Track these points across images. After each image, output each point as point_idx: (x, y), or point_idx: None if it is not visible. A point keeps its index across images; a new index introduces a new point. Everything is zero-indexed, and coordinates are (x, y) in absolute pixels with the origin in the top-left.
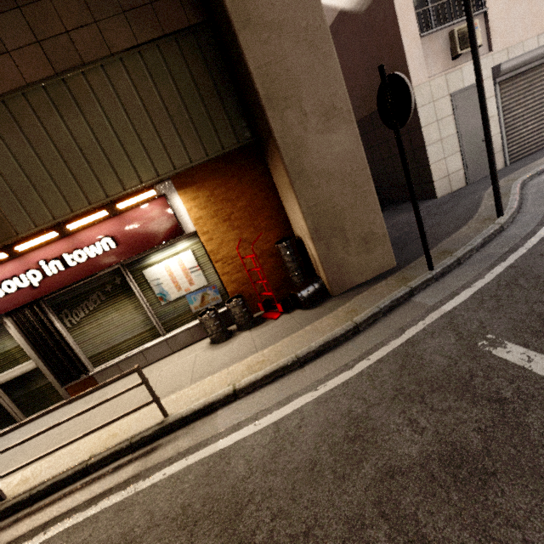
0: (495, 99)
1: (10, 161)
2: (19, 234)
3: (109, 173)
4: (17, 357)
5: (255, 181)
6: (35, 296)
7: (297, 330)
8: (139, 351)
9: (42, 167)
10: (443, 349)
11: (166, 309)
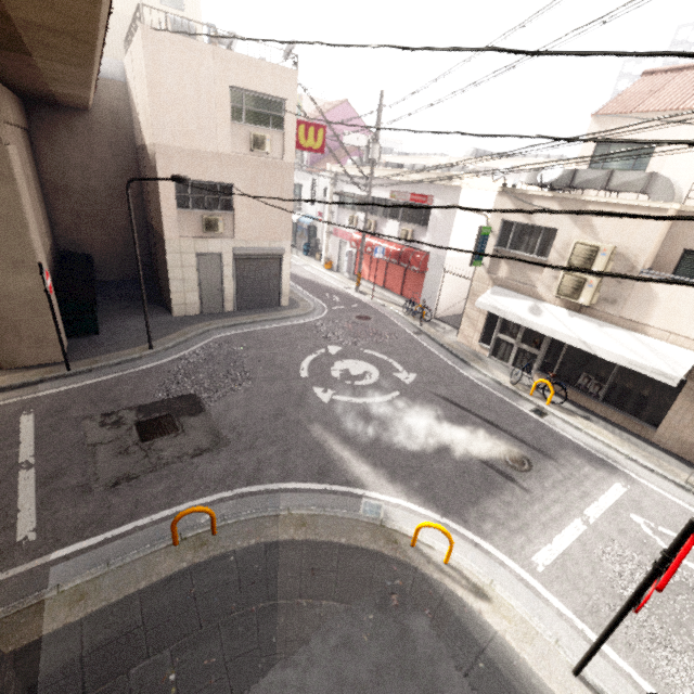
0: (233, 268)
1: None
2: None
3: None
4: None
5: None
6: None
7: None
8: None
9: None
10: (7, 412)
11: None
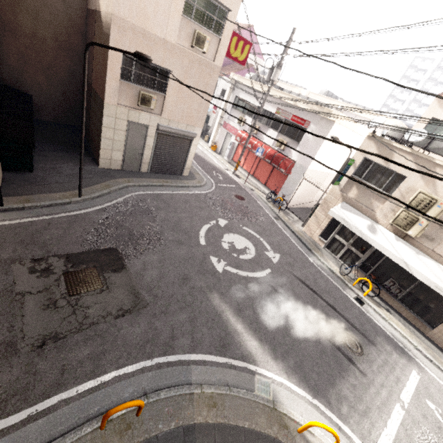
0: (154, 139)
1: None
2: None
3: None
4: None
5: None
6: None
7: None
8: None
9: None
10: None
11: None
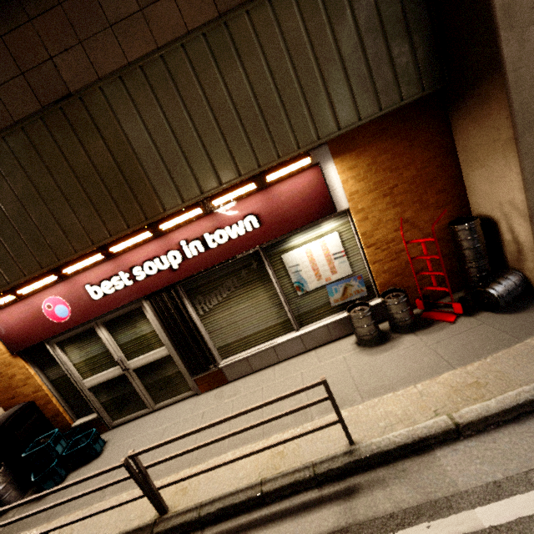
0: None
1: (163, 127)
2: (165, 210)
3: (263, 138)
4: (151, 342)
5: (430, 143)
6: (173, 279)
7: (511, 342)
8: (272, 346)
9: (195, 133)
10: None
11: (301, 301)
